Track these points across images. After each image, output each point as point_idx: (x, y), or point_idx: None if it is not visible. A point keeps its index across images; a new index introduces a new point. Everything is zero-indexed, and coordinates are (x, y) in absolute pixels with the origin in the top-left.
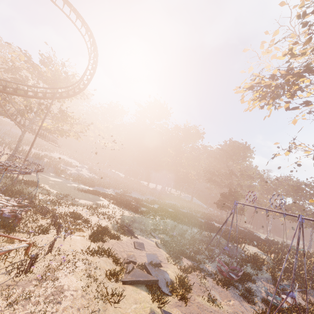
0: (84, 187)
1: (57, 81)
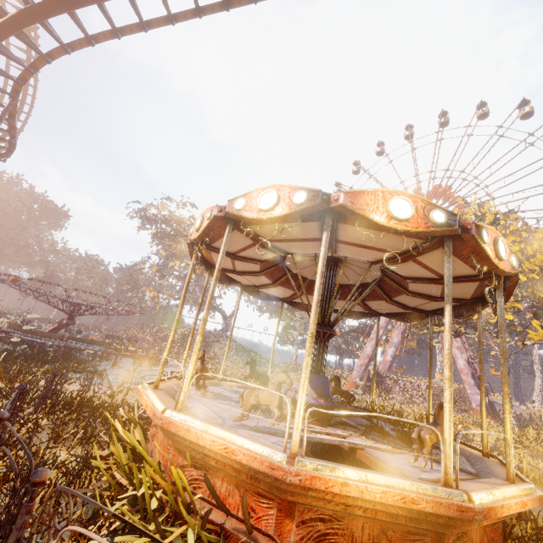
0: None
1: None
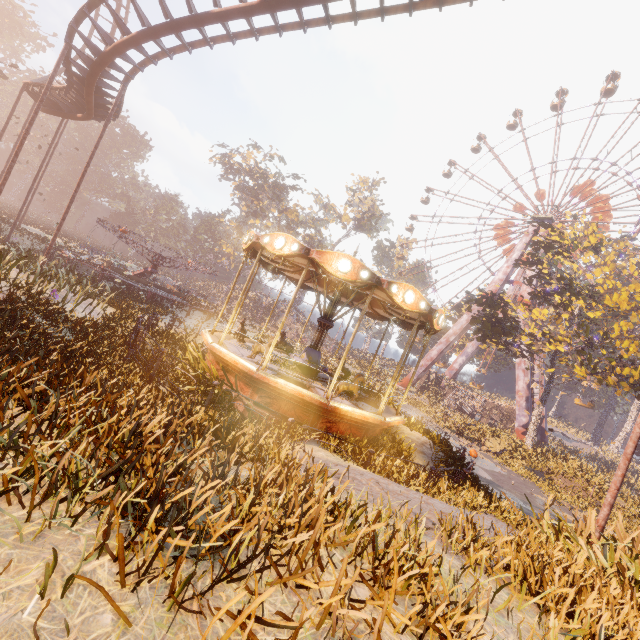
0: None
1: None
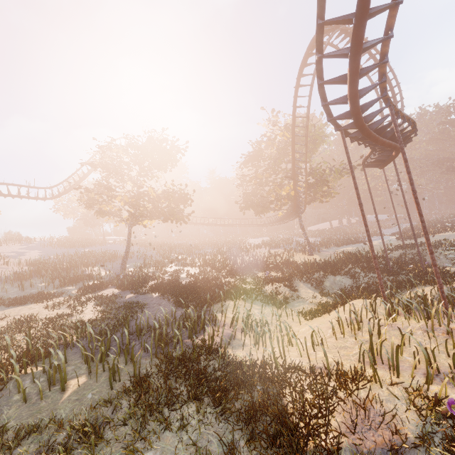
0: (377, 242)
1: (322, 139)
